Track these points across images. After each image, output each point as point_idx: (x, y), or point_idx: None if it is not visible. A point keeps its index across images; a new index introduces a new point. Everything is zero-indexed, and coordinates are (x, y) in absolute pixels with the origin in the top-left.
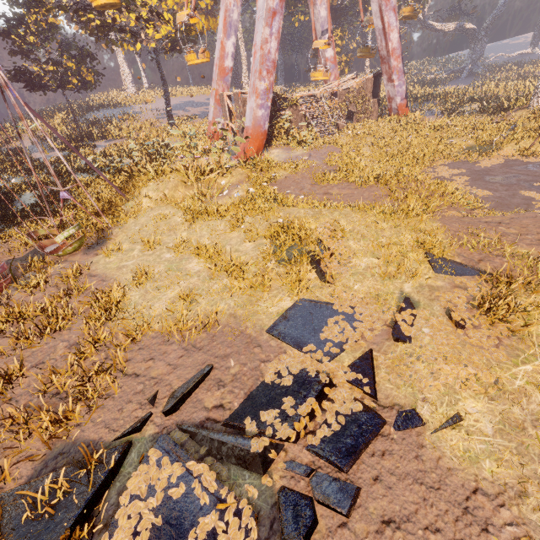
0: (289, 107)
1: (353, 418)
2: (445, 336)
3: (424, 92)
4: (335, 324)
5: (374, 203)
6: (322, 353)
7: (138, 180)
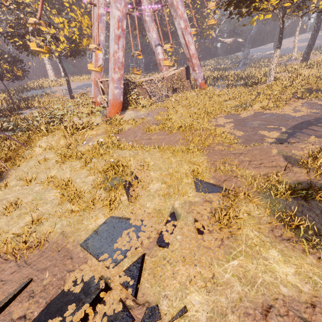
0: (137, 87)
1: (112, 319)
2: (189, 241)
3: (218, 75)
4: (127, 235)
5: (175, 144)
6: (111, 260)
7: (37, 135)
